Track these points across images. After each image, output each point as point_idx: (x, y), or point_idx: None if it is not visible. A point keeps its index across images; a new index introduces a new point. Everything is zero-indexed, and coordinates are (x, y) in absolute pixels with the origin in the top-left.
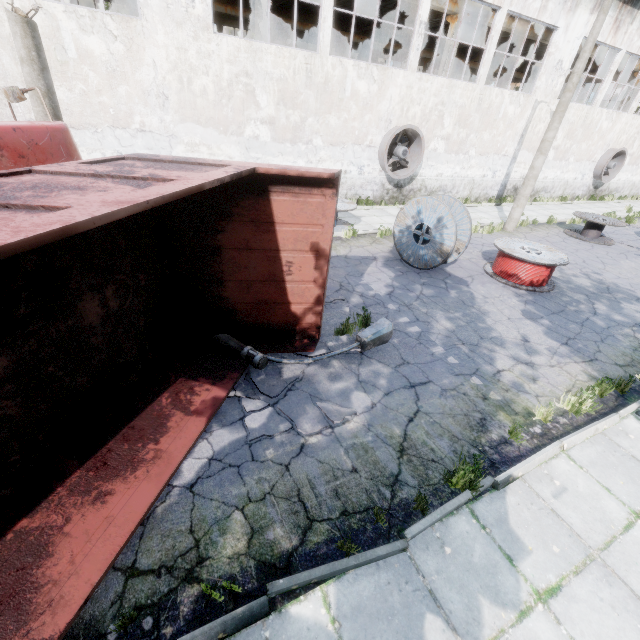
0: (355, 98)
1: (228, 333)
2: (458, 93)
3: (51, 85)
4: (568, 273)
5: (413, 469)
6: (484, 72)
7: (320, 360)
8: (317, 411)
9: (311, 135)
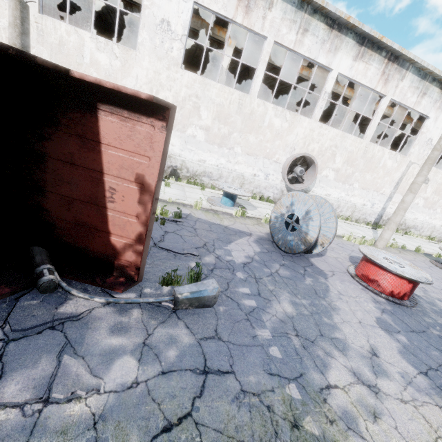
0: (270, 128)
1: (45, 247)
2: (348, 142)
3: (27, 45)
4: (432, 295)
5: None
6: (370, 133)
7: (122, 304)
8: (50, 368)
9: (234, 144)
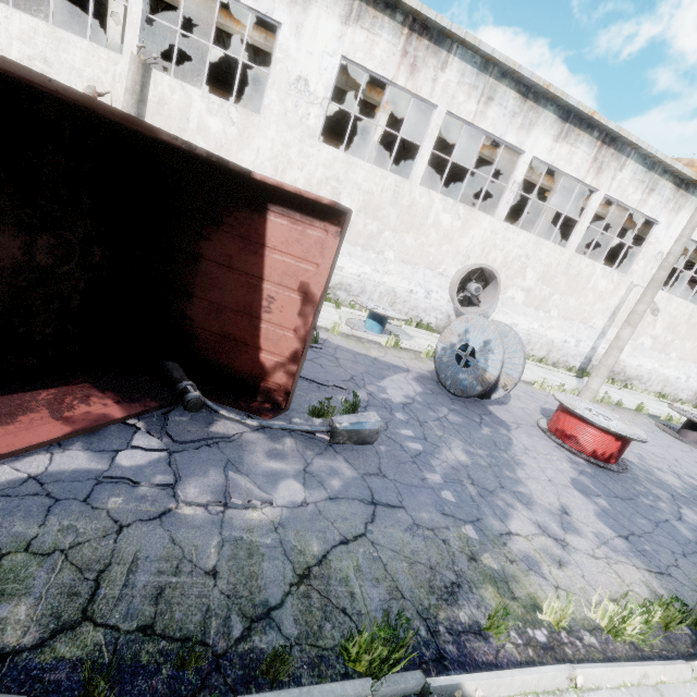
0: (436, 227)
1: (180, 363)
2: (545, 252)
3: (142, 115)
4: (650, 463)
5: (304, 610)
6: (575, 240)
7: (272, 431)
8: (221, 479)
9: (384, 247)
